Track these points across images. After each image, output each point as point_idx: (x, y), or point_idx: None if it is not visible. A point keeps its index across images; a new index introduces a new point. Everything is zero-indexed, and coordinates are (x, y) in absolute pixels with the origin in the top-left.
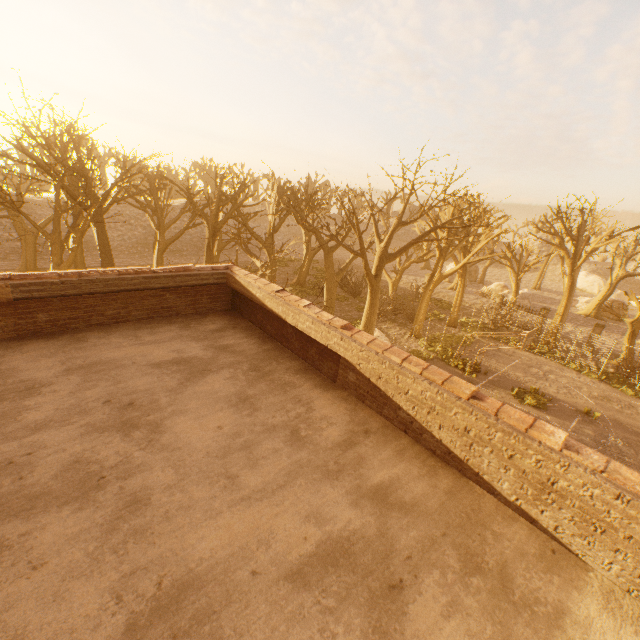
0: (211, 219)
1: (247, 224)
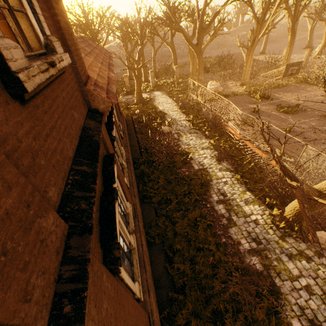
0: (139, 35)
1: (159, 35)
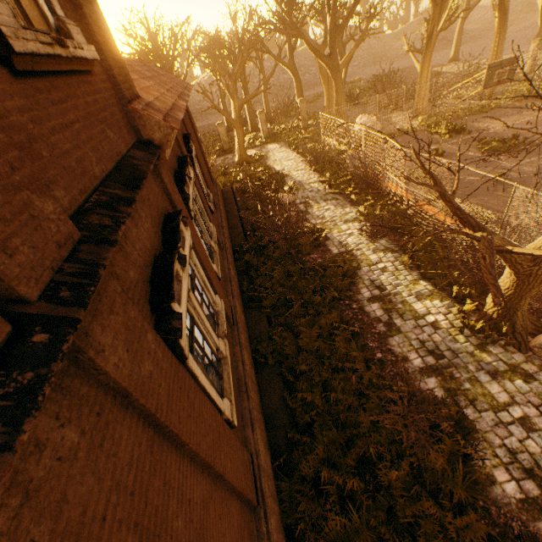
0: None
1: (270, 52)
